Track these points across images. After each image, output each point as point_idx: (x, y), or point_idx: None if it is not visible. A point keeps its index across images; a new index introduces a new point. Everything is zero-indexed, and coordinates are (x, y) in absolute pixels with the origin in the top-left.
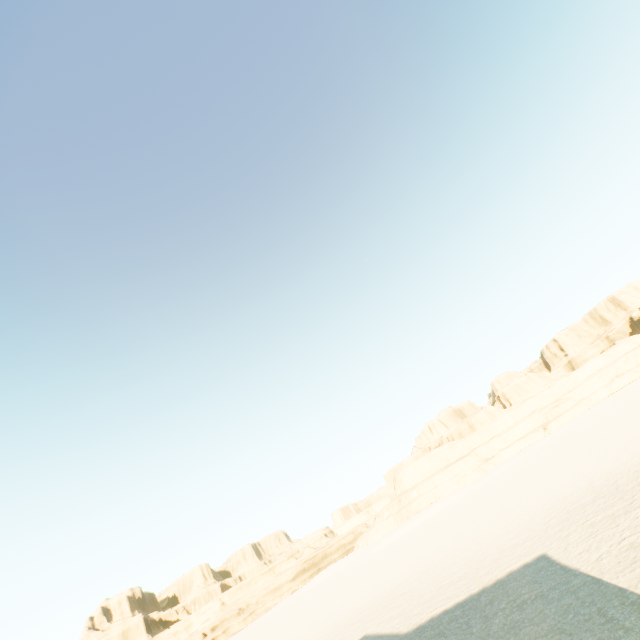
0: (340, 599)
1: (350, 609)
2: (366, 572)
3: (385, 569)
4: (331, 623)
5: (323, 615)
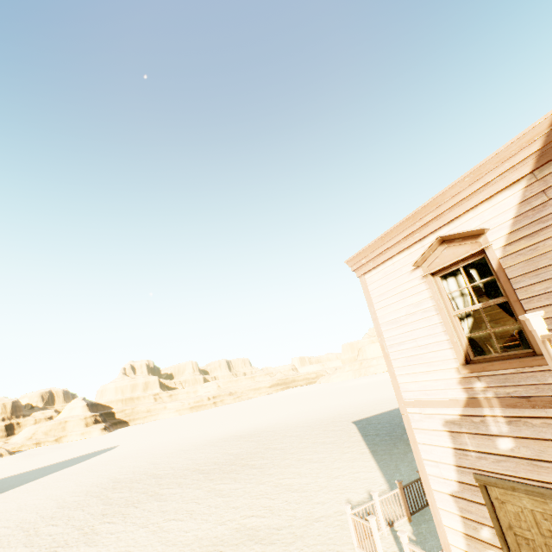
0: (343, 398)
1: (366, 400)
2: (352, 392)
3: (375, 392)
4: (355, 403)
5: (337, 401)
